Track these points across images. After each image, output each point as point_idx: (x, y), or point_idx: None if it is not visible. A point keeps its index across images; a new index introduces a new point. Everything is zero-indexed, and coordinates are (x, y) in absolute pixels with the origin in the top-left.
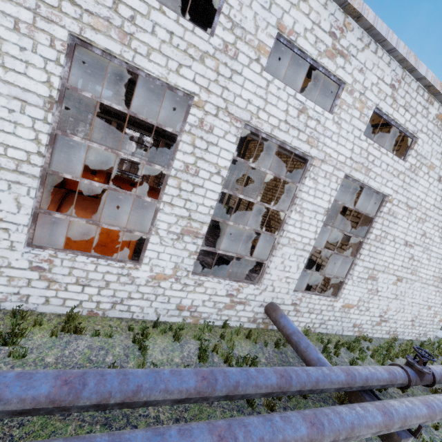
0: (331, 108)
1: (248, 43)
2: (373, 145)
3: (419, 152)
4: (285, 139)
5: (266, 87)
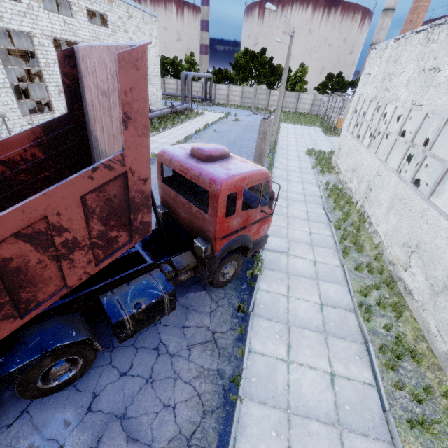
0: (72, 15)
1: (34, 1)
2: (95, 26)
3: (111, 22)
4: (67, 38)
5: (49, 17)
